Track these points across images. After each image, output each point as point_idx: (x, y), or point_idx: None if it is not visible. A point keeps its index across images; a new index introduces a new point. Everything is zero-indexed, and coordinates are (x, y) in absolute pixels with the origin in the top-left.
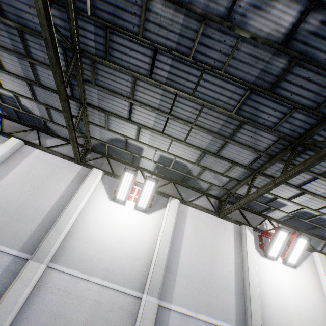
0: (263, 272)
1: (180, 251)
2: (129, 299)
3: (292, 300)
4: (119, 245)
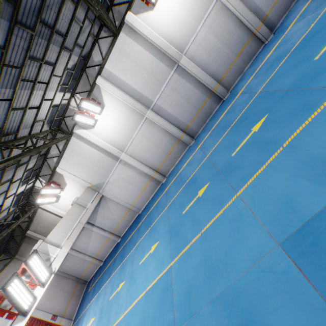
0: None
1: None
2: (215, 9)
3: None
4: (185, 9)
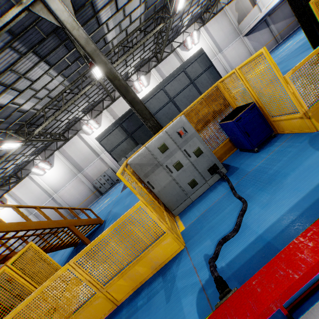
0: (46, 180)
1: (25, 202)
2: None
3: (58, 176)
4: (13, 217)
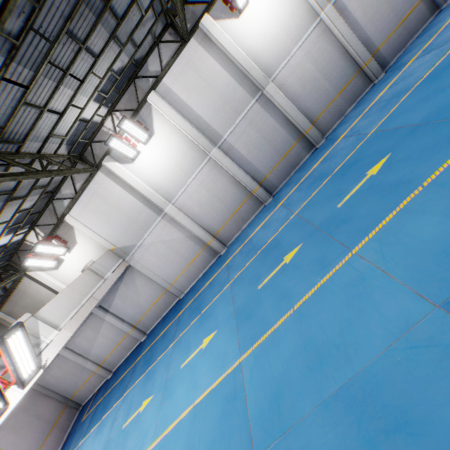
0: None
1: None
2: (316, 30)
3: None
4: (280, 24)
